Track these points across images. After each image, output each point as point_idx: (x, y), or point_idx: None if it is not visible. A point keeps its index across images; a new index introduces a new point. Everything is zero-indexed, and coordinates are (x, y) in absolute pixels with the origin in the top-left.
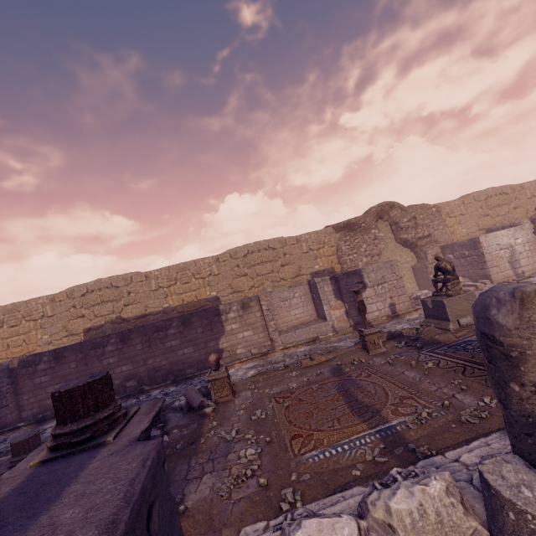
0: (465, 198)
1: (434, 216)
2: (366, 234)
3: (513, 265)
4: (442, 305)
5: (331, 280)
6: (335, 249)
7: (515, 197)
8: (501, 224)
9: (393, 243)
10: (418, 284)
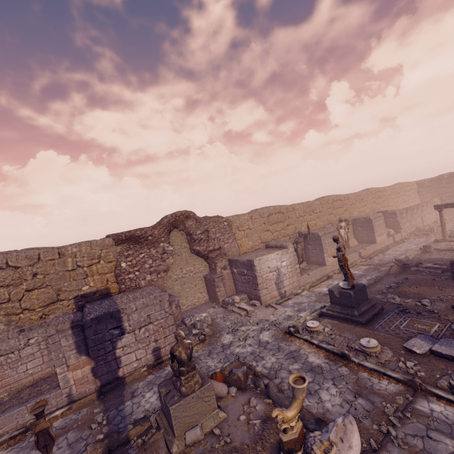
0: (253, 214)
1: (225, 230)
2: (154, 247)
3: (279, 285)
4: (169, 413)
5: (73, 330)
6: (113, 265)
7: (288, 216)
8: (275, 243)
9: (188, 252)
10: (208, 293)
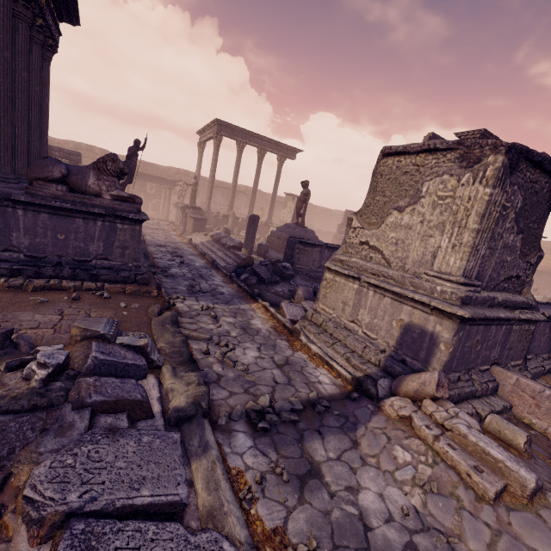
0: None
1: None
2: None
3: None
4: None
5: None
6: None
7: None
8: None
9: None
10: None
